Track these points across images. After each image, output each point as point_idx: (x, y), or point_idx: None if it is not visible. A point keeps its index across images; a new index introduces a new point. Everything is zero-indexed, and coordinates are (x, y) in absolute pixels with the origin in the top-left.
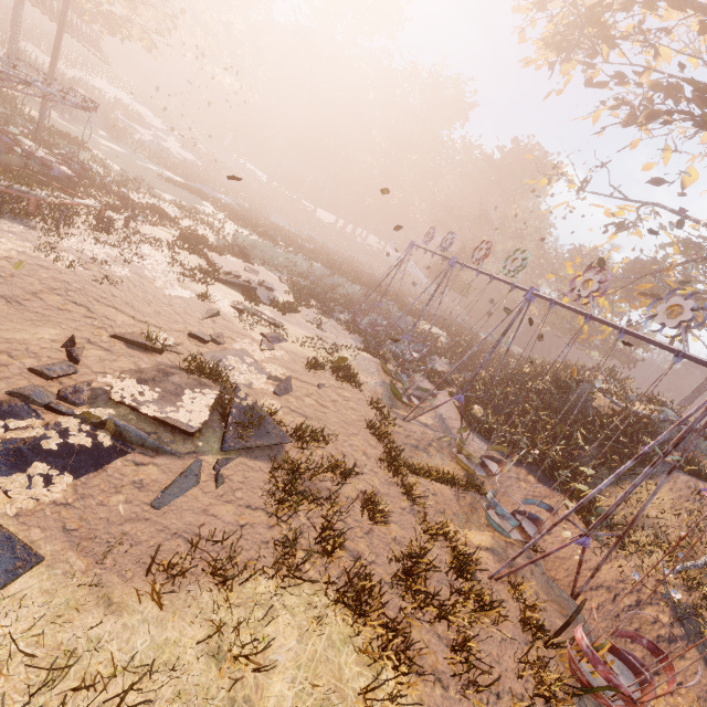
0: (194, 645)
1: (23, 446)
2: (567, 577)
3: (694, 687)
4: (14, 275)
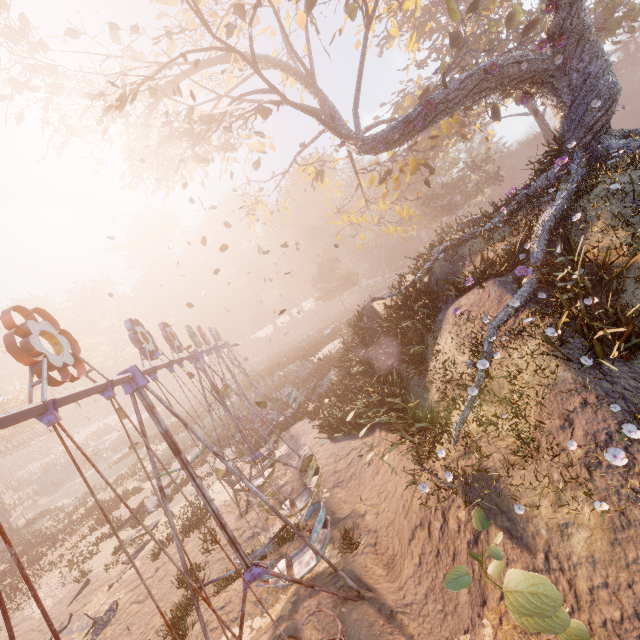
0: None
1: None
2: (399, 543)
3: None
4: None
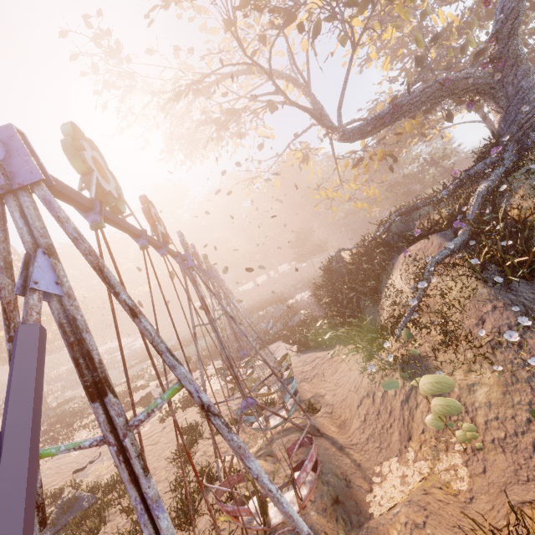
0: None
1: None
2: (350, 411)
3: None
4: None
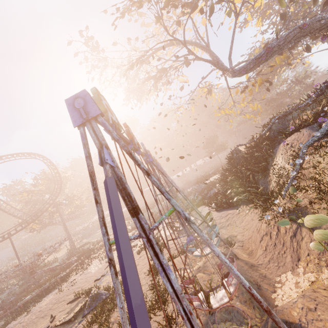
0: None
1: None
2: (254, 245)
3: (314, 250)
4: (46, 308)
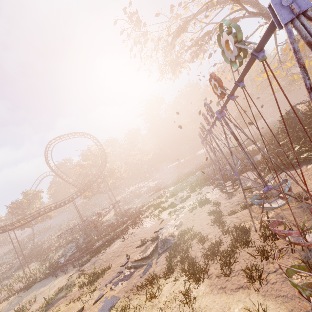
0: (146, 299)
1: (117, 280)
2: None
3: None
4: (118, 250)
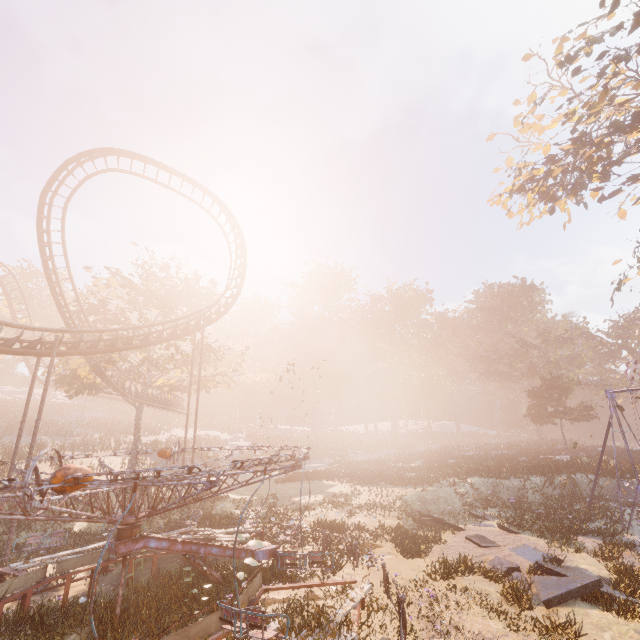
0: None
1: None
2: None
3: None
4: None
